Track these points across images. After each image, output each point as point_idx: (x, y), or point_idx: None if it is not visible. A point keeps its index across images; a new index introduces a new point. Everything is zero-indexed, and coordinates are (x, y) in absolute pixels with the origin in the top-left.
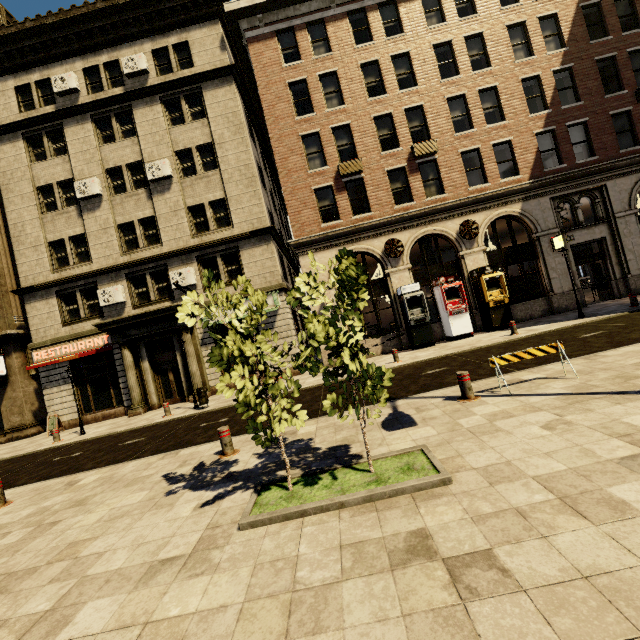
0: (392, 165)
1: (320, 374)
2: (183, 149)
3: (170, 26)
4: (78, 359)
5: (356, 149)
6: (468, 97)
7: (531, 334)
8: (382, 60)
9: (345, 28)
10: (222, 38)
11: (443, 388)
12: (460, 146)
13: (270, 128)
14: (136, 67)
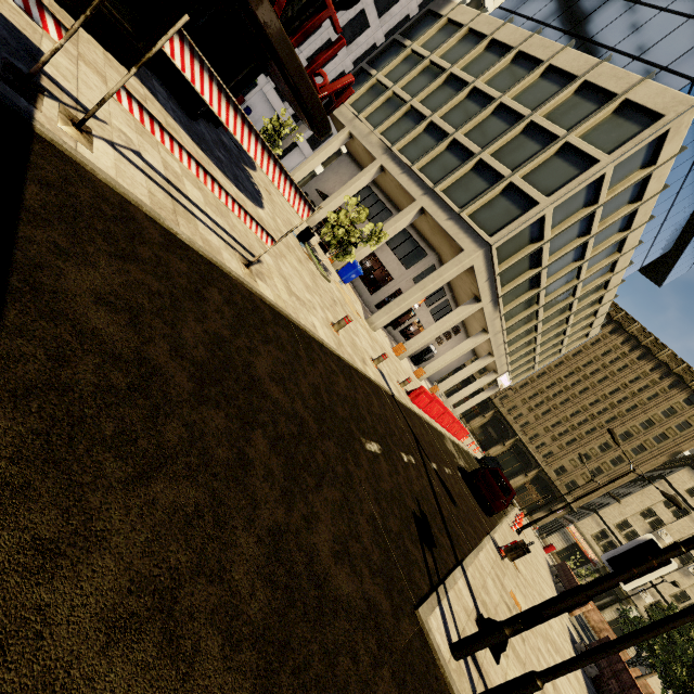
0: None
1: None
2: None
3: None
4: (578, 544)
5: None
6: None
7: None
8: None
9: None
10: None
11: None
12: None
13: None
14: None
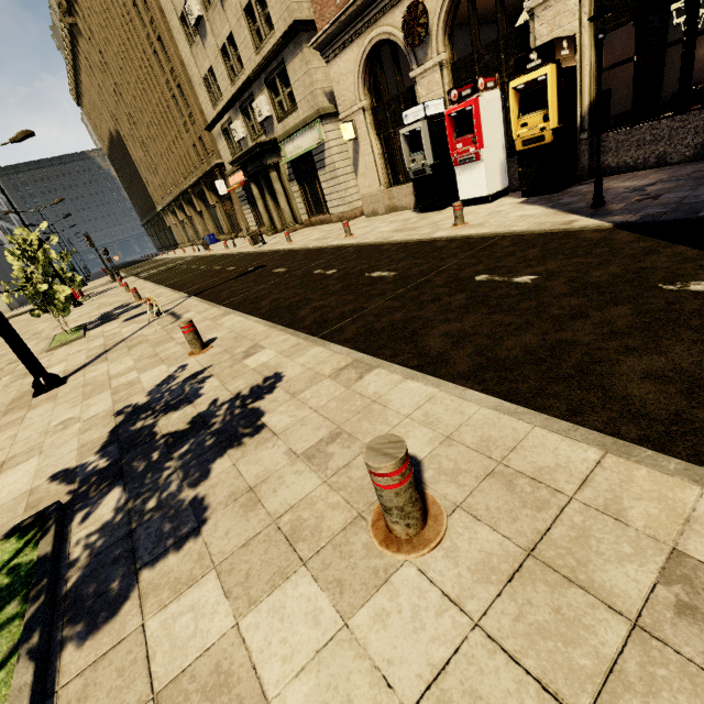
0: None
1: (336, 229)
2: None
3: None
4: (247, 185)
5: None
6: None
7: (436, 237)
8: None
9: None
10: None
11: (198, 298)
12: None
13: None
14: None
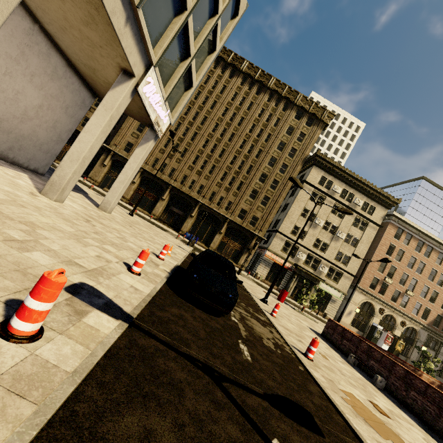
0: (398, 289)
1: None
2: (350, 234)
3: (375, 200)
4: (275, 262)
5: (393, 276)
6: (430, 289)
7: None
8: (418, 260)
9: (416, 243)
10: (384, 215)
11: None
12: (418, 300)
13: (377, 250)
14: (358, 203)
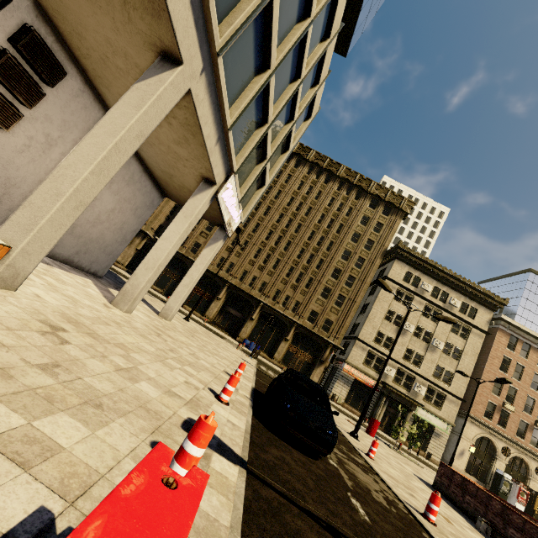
0: (524, 419)
1: None
2: (450, 342)
3: (475, 300)
4: (357, 379)
5: (514, 401)
6: None
7: None
8: None
9: (537, 355)
10: (490, 319)
11: None
12: None
13: (487, 364)
14: (455, 304)
